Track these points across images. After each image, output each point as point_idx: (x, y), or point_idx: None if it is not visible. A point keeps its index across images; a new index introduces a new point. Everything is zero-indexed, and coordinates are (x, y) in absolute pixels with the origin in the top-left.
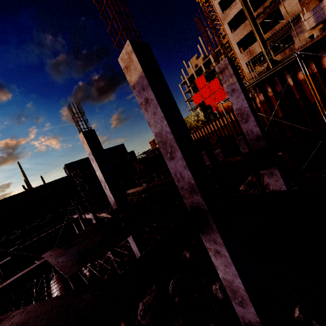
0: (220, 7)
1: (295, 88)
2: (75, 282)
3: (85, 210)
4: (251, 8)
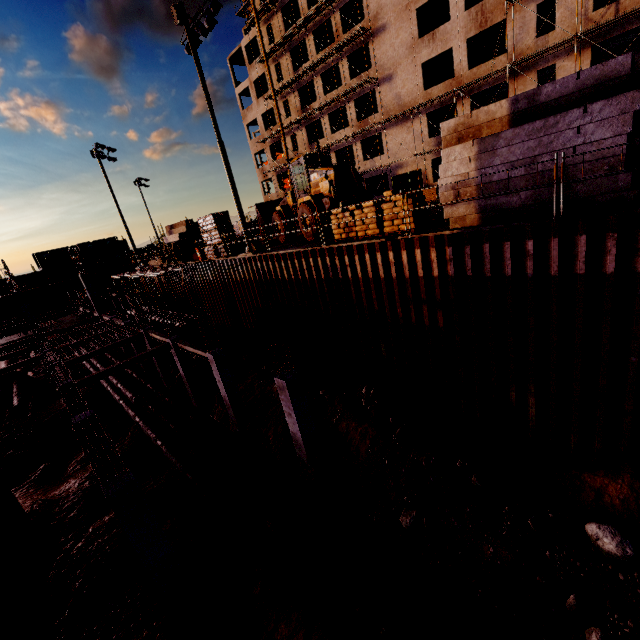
0: (240, 101)
1: (141, 284)
2: (14, 358)
3: (45, 315)
4: (263, 124)
